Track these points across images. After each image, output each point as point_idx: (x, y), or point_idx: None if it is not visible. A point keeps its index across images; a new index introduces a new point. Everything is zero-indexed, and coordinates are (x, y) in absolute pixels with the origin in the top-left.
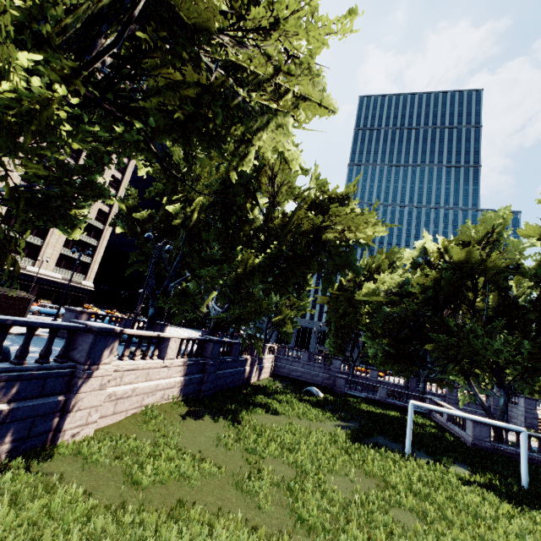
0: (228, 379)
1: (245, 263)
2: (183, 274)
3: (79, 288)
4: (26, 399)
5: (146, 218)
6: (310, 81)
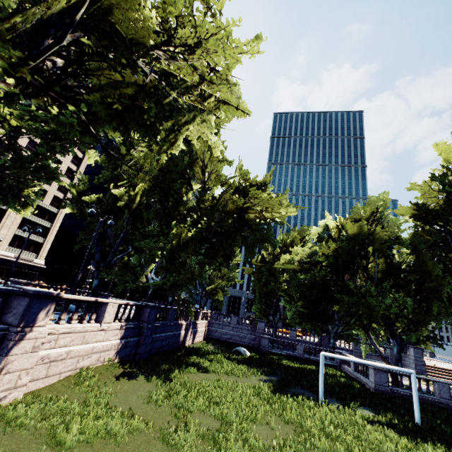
0: (164, 343)
1: (179, 236)
2: (127, 249)
3: (31, 266)
4: None
5: (94, 201)
6: (229, 89)
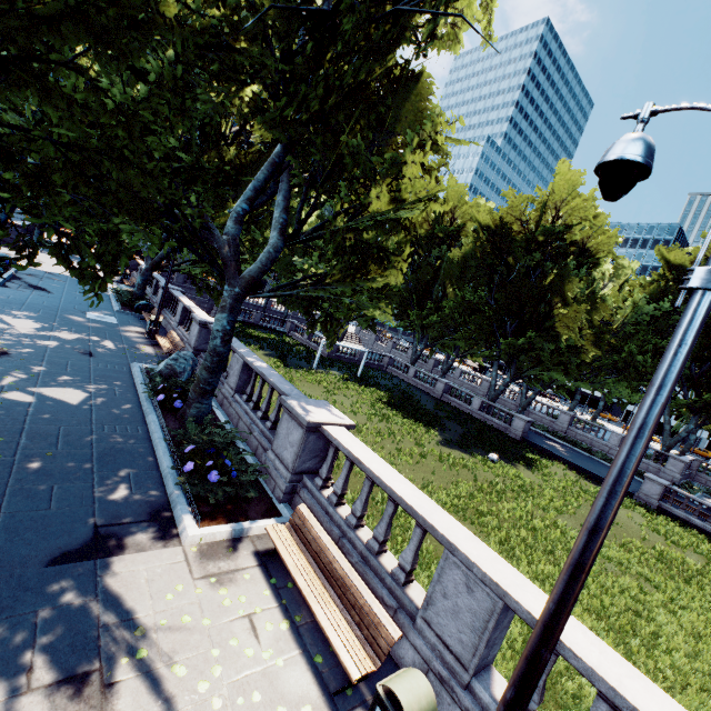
0: None
1: None
2: None
3: None
4: None
5: None
6: None
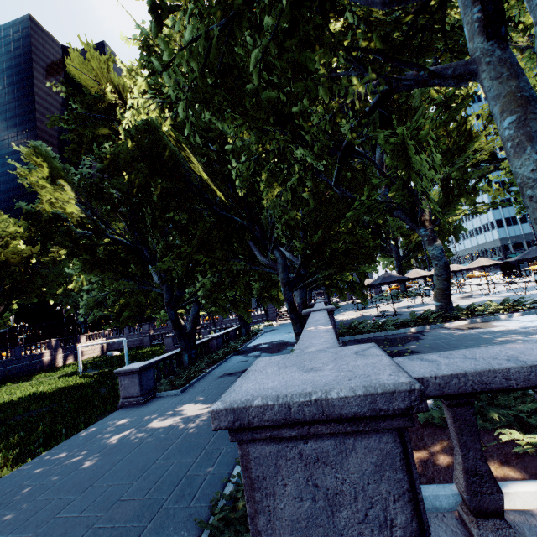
0: (11, 372)
1: None
2: None
3: None
4: None
5: None
6: None
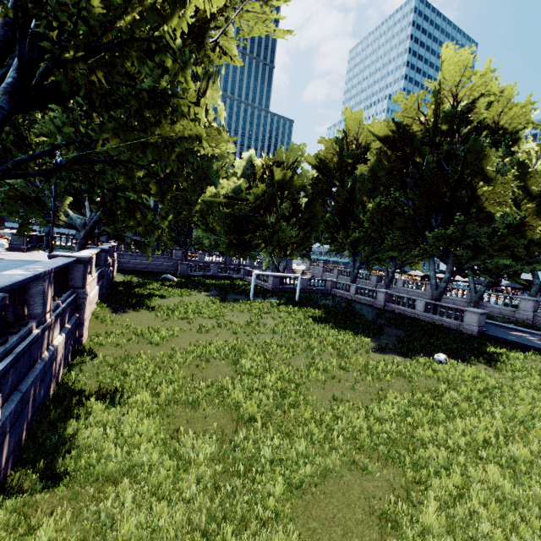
0: (107, 281)
1: None
2: None
3: None
4: (70, 319)
5: None
6: (236, 44)
